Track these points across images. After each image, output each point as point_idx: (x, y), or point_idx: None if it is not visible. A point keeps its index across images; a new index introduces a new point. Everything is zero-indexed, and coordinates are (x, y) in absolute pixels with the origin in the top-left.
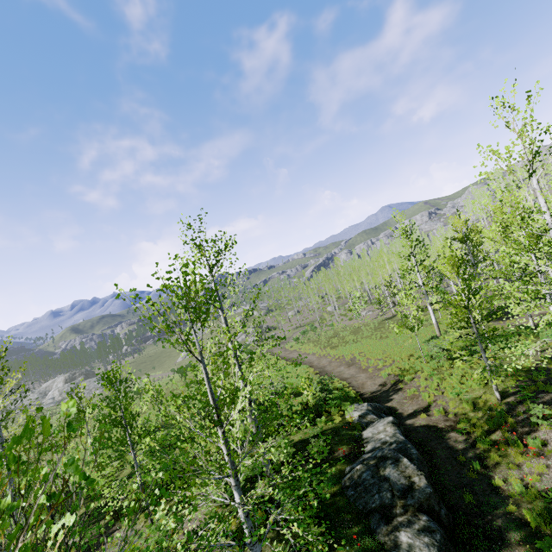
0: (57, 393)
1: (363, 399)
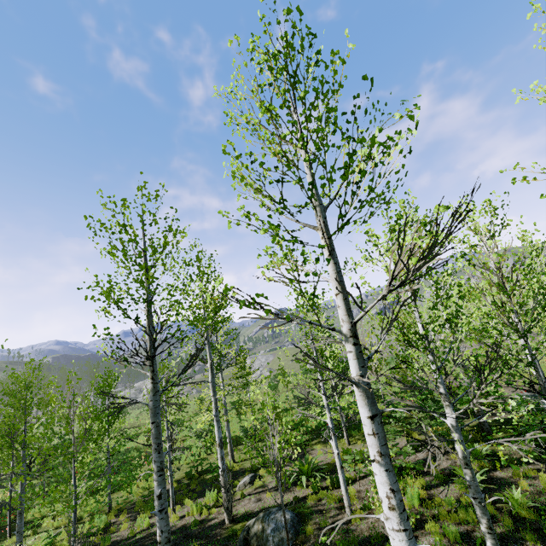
0: None
1: None
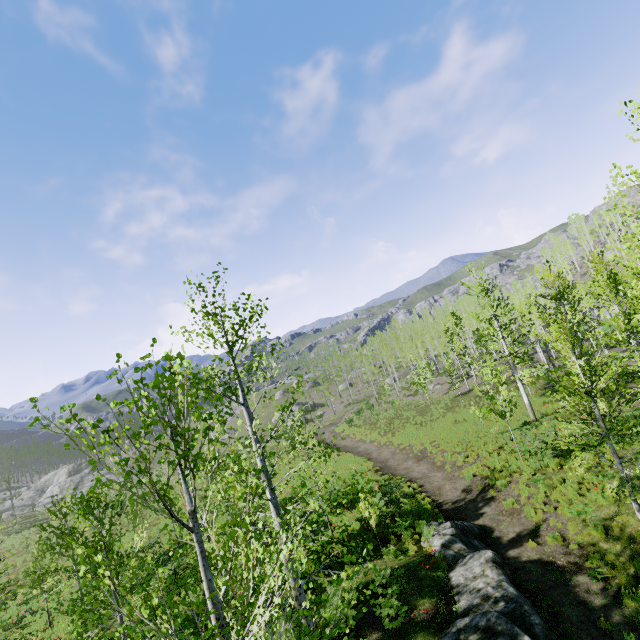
0: (57, 490)
1: (443, 513)
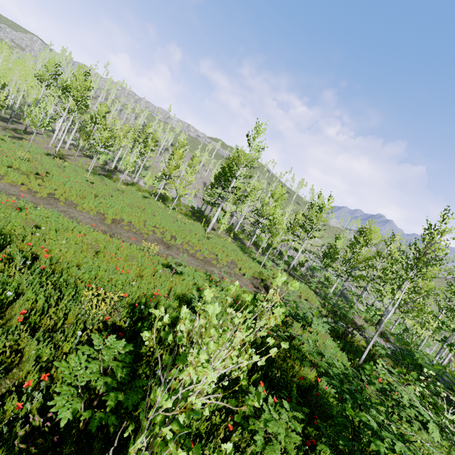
0: None
1: None
